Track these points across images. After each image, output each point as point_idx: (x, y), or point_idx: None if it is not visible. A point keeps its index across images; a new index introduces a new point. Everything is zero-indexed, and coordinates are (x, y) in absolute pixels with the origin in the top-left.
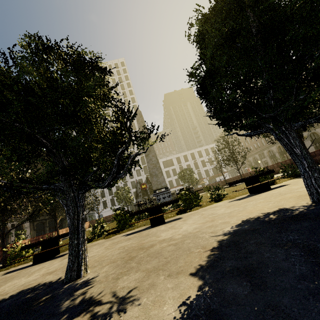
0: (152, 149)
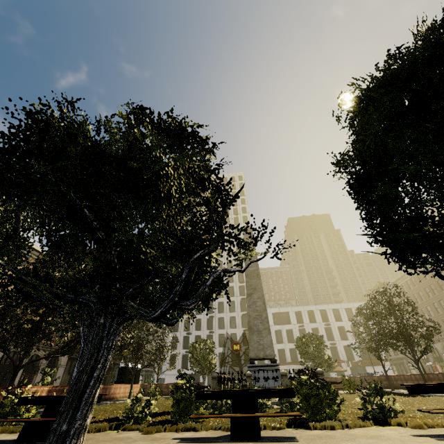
0: (259, 286)
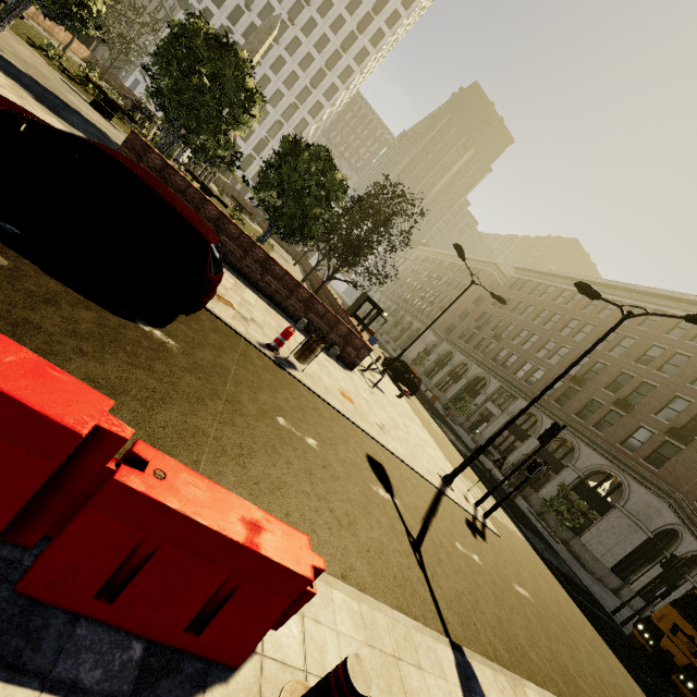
0: None
